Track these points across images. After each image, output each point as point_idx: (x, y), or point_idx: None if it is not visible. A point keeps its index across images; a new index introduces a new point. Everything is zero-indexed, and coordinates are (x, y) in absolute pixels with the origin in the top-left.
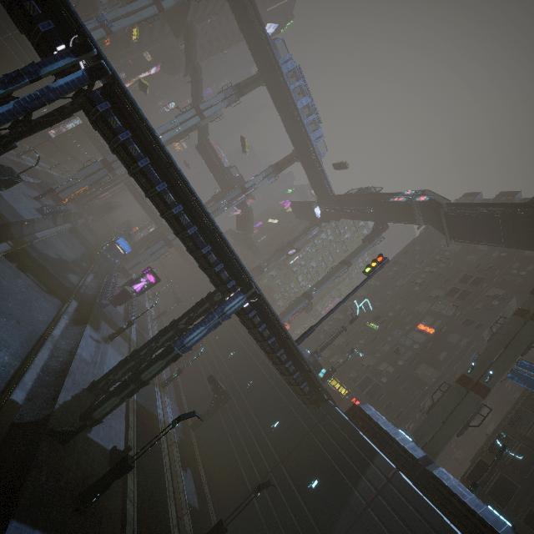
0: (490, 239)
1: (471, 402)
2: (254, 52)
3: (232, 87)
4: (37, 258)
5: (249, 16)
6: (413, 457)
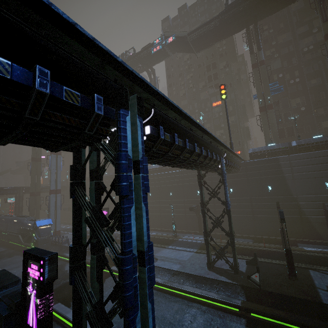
0: (216, 40)
1: (272, 114)
2: None
3: None
4: None
5: None
6: (287, 147)
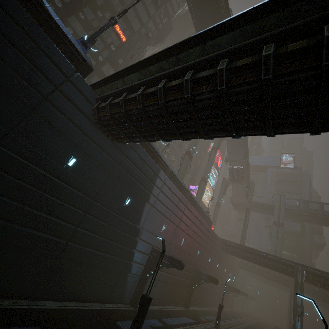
0: (196, 5)
1: None
2: None
3: None
4: None
5: None
6: (167, 166)
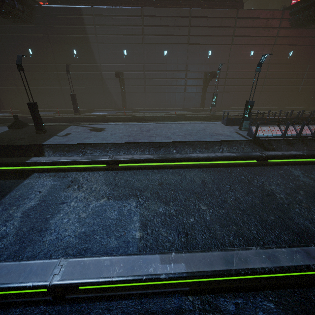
0: None
1: None
2: None
3: None
4: None
5: None
6: None
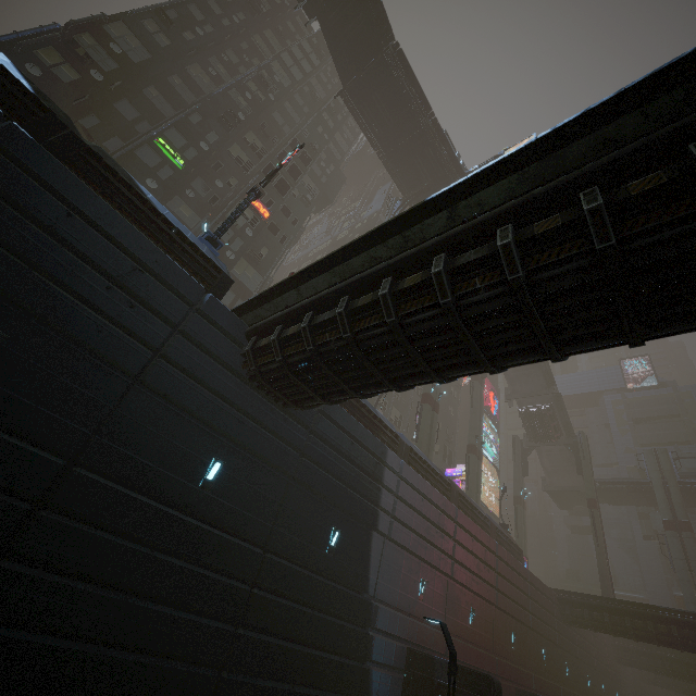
0: (383, 137)
1: None
2: None
3: None
4: None
5: None
6: (397, 436)
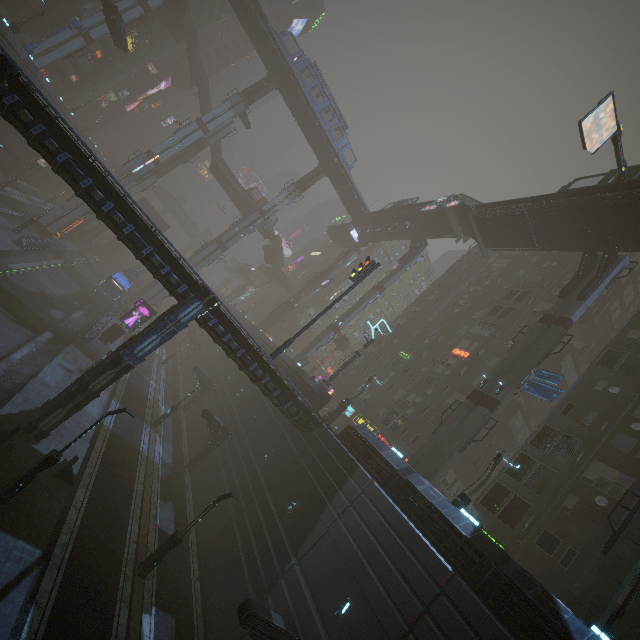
0: (523, 243)
1: (477, 416)
2: (260, 50)
3: (238, 93)
4: (10, 289)
5: (248, 8)
6: (393, 468)
